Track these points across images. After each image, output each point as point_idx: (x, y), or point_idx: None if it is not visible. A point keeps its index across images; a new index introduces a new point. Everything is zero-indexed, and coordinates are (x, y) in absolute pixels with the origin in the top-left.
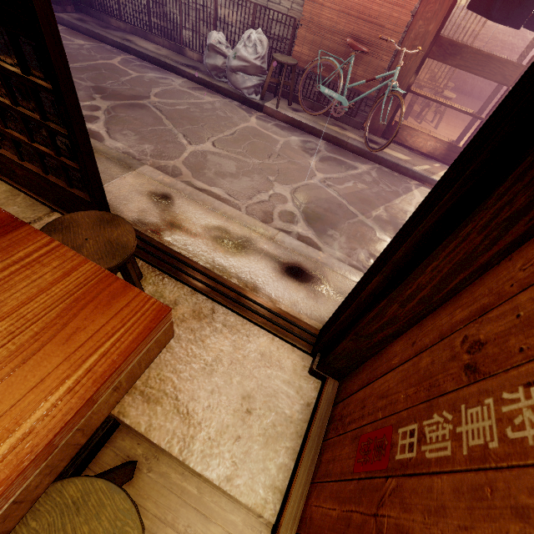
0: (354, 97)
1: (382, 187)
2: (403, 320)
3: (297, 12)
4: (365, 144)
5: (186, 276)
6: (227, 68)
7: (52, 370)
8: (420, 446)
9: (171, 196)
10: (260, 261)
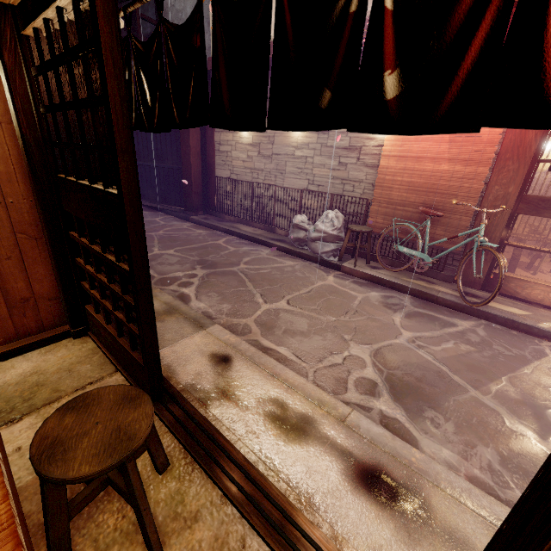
0: (437, 253)
1: (497, 349)
2: None
3: (369, 195)
4: (460, 298)
5: (220, 471)
6: (307, 238)
7: None
8: None
9: (232, 357)
10: (323, 456)
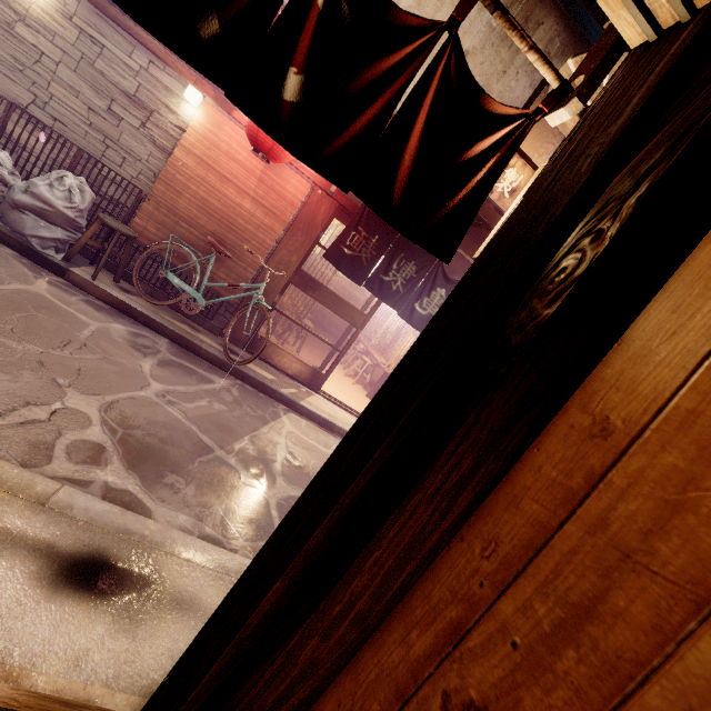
0: (212, 297)
1: (246, 410)
2: (325, 665)
3: (145, 185)
4: (224, 354)
5: None
6: (4, 198)
7: None
8: None
9: None
10: None
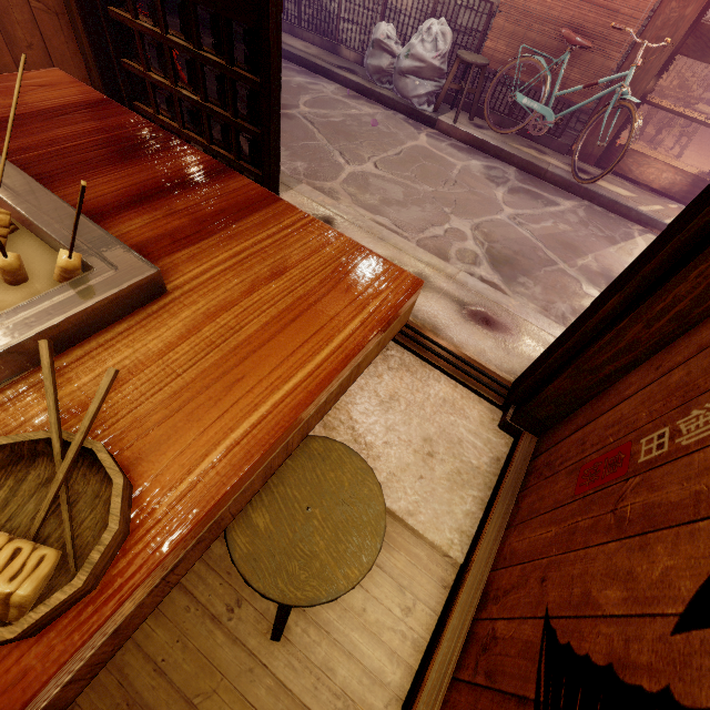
0: (561, 109)
1: (592, 230)
2: (645, 346)
3: None
4: (571, 174)
5: None
6: (395, 70)
7: (342, 309)
8: (674, 440)
9: (334, 220)
10: (439, 301)
